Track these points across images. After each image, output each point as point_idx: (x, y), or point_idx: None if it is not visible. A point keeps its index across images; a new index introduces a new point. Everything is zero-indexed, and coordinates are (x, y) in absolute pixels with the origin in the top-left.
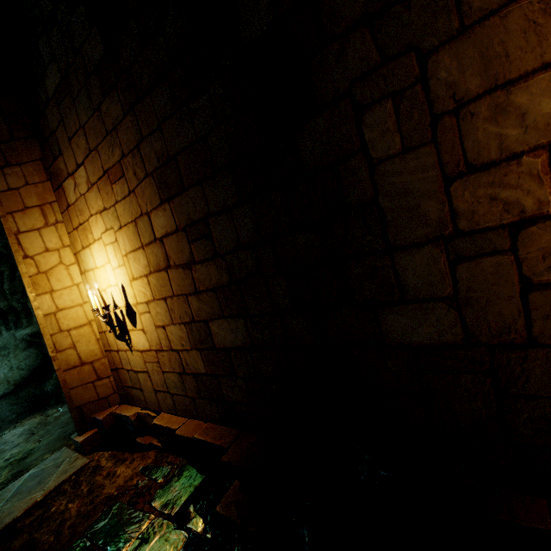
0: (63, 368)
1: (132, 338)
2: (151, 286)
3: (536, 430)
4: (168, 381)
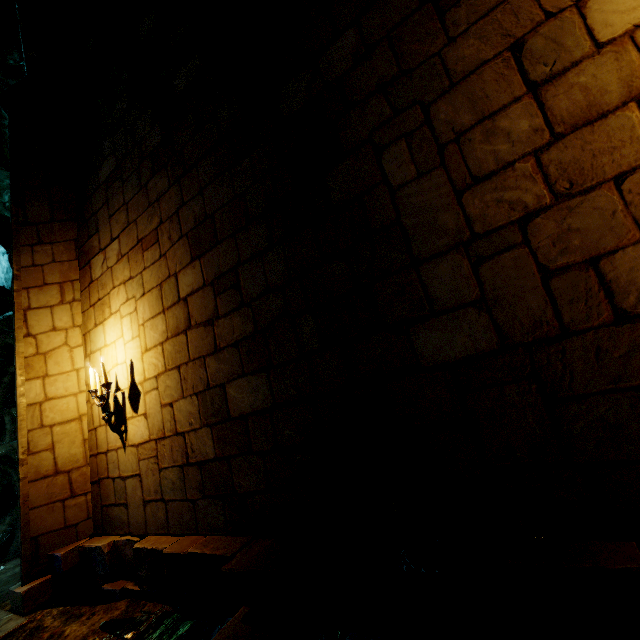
0: (30, 478)
1: (129, 429)
2: (166, 354)
3: (597, 439)
4: (164, 482)
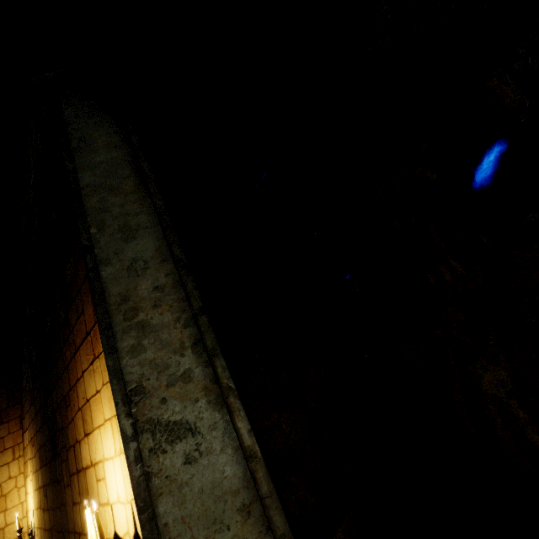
0: None
1: None
2: (38, 517)
3: None
4: None
